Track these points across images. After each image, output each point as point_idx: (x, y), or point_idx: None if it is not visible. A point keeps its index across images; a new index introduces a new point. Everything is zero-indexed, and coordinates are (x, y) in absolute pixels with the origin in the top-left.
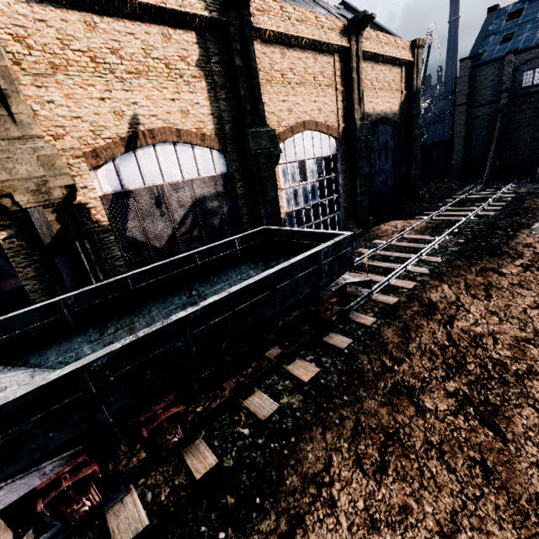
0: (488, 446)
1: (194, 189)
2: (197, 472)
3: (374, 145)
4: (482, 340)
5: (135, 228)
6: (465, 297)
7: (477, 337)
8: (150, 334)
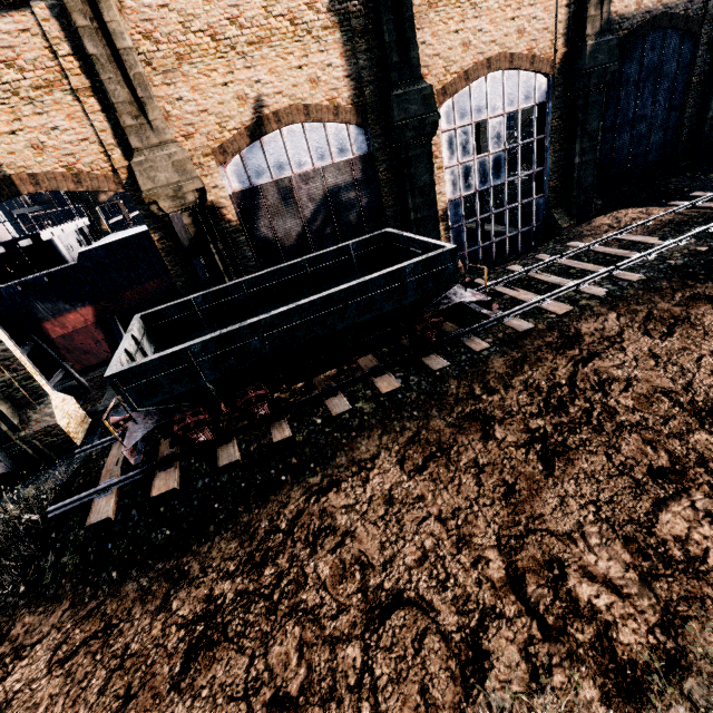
0: (529, 476)
1: (327, 179)
2: (275, 439)
3: (629, 73)
4: (611, 385)
5: (264, 227)
6: (632, 332)
7: (607, 381)
8: (230, 332)
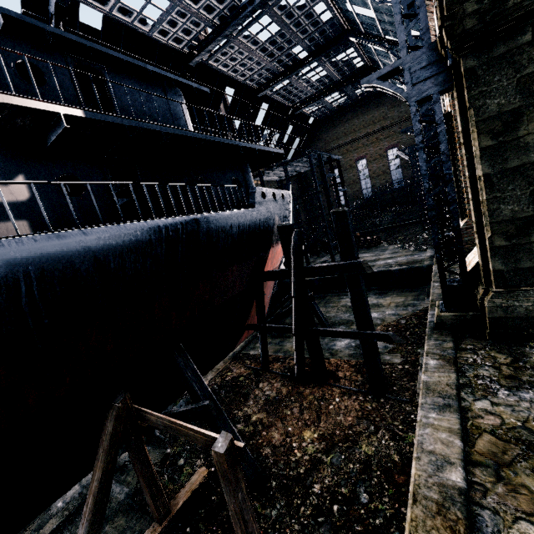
0: None
1: None
2: None
3: None
4: None
5: None
6: None
7: None
8: None
